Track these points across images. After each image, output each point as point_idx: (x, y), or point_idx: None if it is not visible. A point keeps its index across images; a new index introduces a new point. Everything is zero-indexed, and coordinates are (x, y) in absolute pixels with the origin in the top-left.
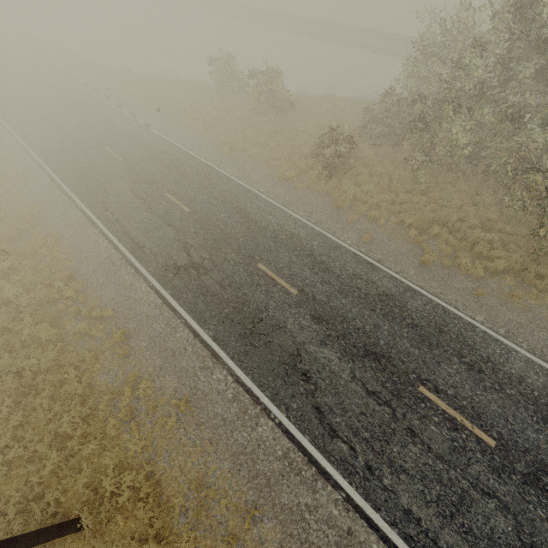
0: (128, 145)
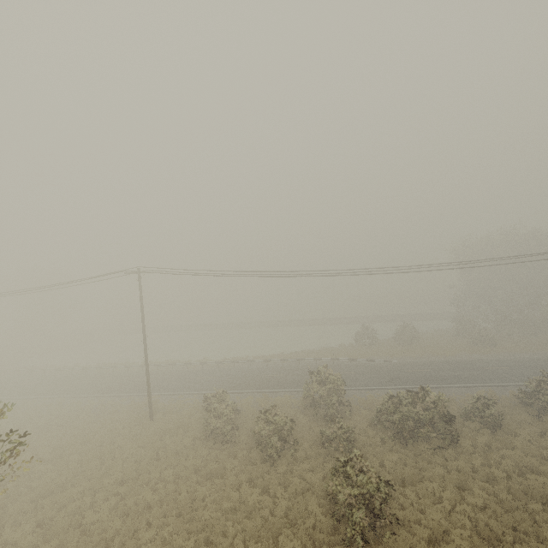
0: (411, 367)
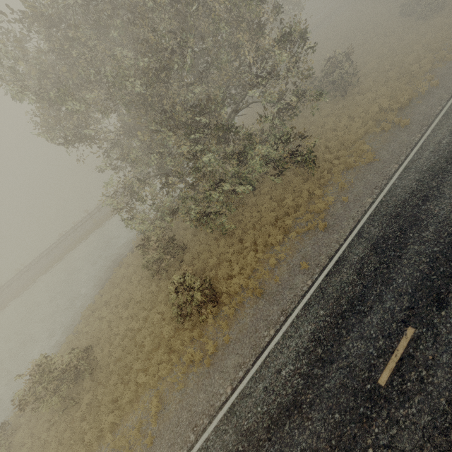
0: None
